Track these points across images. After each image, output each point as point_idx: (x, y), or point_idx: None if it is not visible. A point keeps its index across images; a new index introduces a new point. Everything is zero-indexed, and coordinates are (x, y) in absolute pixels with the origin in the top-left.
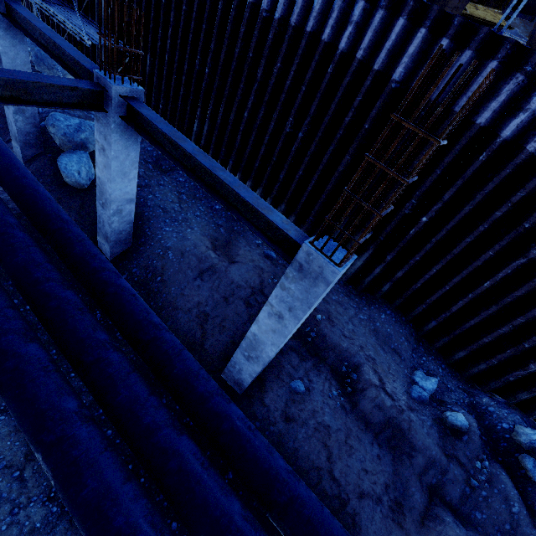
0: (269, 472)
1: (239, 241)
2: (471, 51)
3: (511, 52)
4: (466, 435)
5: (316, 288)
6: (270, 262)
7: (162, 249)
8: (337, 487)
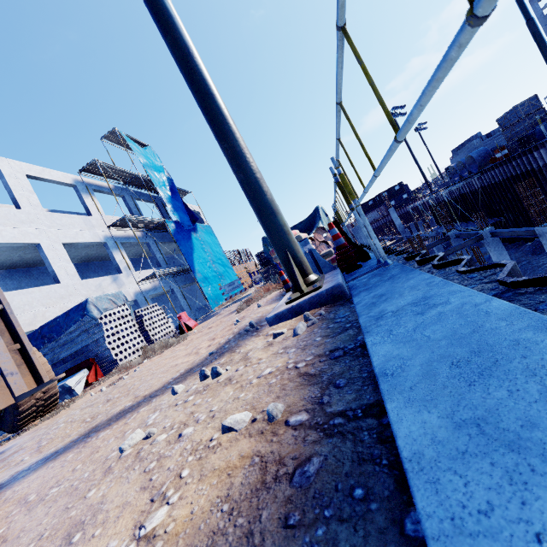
0: None
1: None
2: None
3: None
4: None
5: (546, 237)
6: None
7: None
8: None
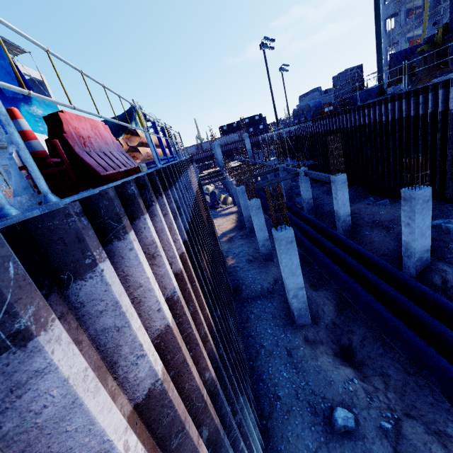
0: (334, 234)
1: (356, 204)
2: (396, 102)
3: (406, 95)
4: (452, 231)
5: (335, 184)
6: (368, 205)
7: (324, 213)
8: (373, 254)
